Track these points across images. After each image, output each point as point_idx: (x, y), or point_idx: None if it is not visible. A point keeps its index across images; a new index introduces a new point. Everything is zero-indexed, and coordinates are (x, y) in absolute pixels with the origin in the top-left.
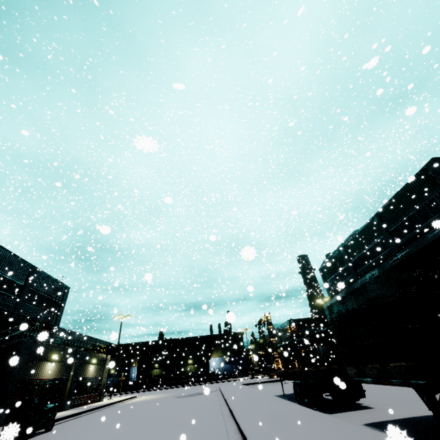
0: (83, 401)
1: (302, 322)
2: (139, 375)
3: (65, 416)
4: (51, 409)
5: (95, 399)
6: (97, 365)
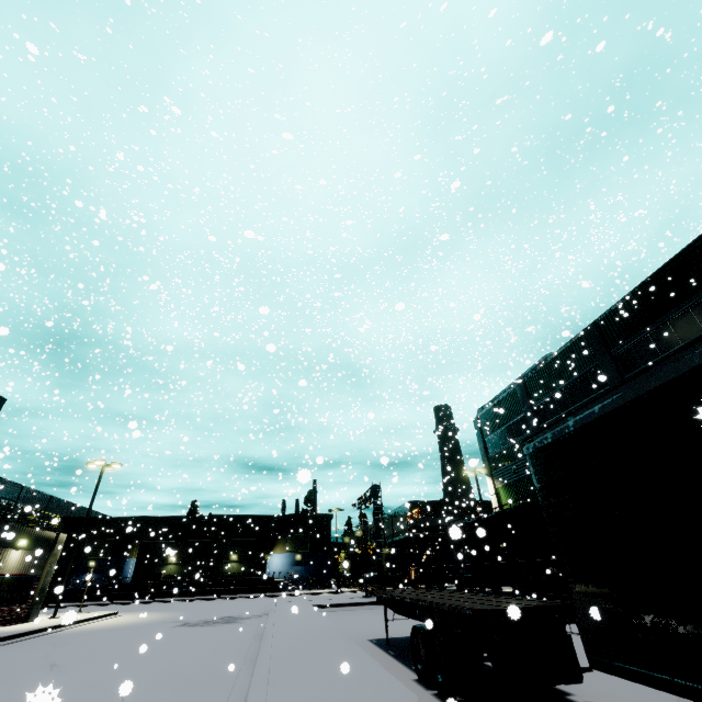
0: None
1: (431, 507)
2: (137, 574)
3: None
4: None
5: (17, 618)
6: (32, 551)
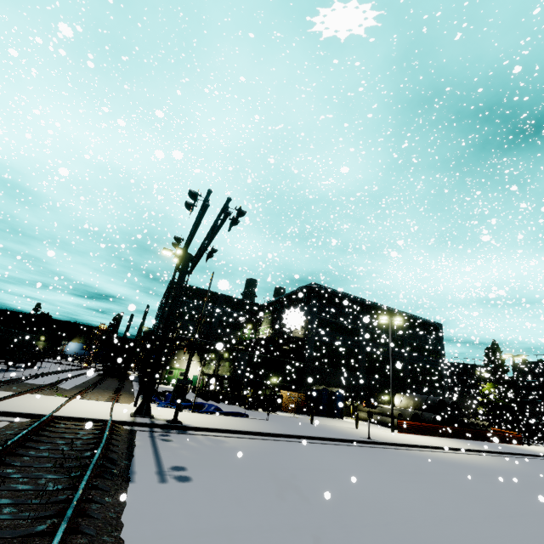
0: None
1: None
2: None
3: None
4: None
5: None
6: None
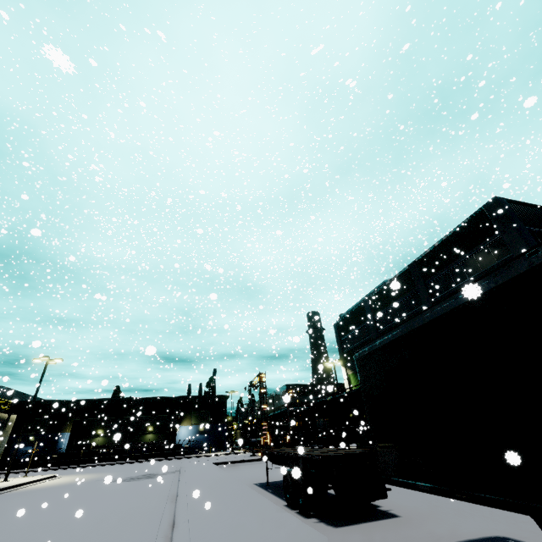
0: None
1: (302, 389)
2: (71, 445)
3: None
4: None
5: None
6: None
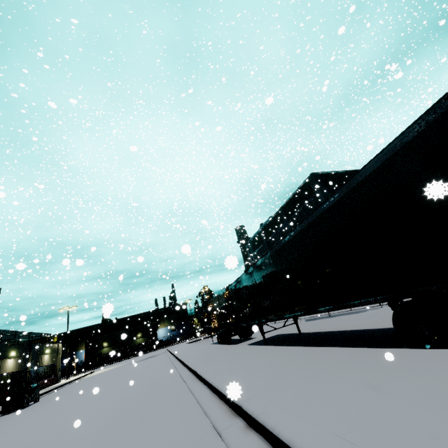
0: (43, 385)
1: None
2: (88, 357)
3: (40, 394)
4: (36, 387)
5: (54, 382)
6: (51, 354)
